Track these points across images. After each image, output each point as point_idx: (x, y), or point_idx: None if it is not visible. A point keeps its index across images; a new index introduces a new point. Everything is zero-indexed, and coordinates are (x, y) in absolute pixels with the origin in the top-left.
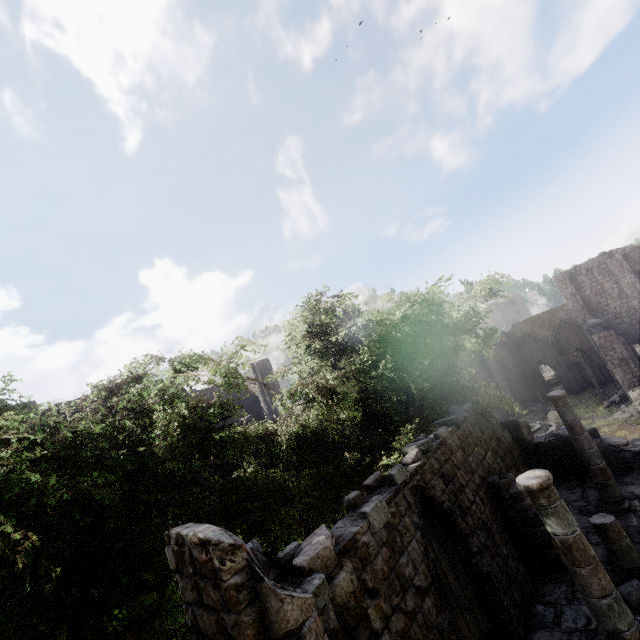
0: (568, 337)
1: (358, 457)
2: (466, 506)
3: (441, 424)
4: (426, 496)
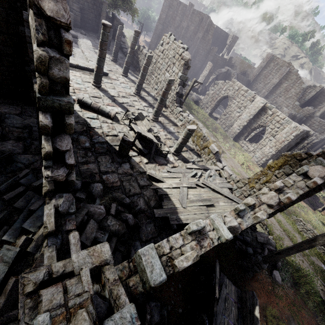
0: None
1: None
2: None
3: None
4: None
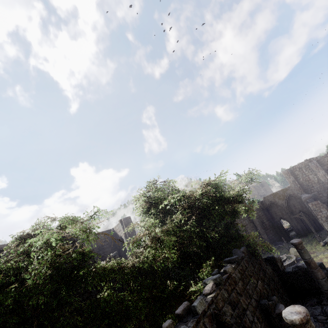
0: (294, 204)
1: (177, 283)
2: (248, 326)
3: (228, 261)
4: (220, 321)
